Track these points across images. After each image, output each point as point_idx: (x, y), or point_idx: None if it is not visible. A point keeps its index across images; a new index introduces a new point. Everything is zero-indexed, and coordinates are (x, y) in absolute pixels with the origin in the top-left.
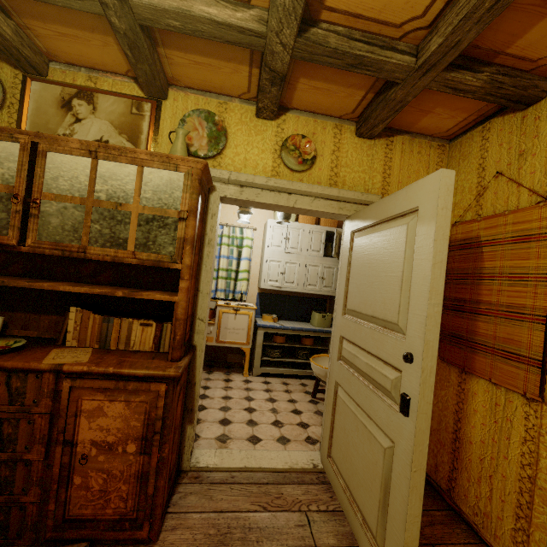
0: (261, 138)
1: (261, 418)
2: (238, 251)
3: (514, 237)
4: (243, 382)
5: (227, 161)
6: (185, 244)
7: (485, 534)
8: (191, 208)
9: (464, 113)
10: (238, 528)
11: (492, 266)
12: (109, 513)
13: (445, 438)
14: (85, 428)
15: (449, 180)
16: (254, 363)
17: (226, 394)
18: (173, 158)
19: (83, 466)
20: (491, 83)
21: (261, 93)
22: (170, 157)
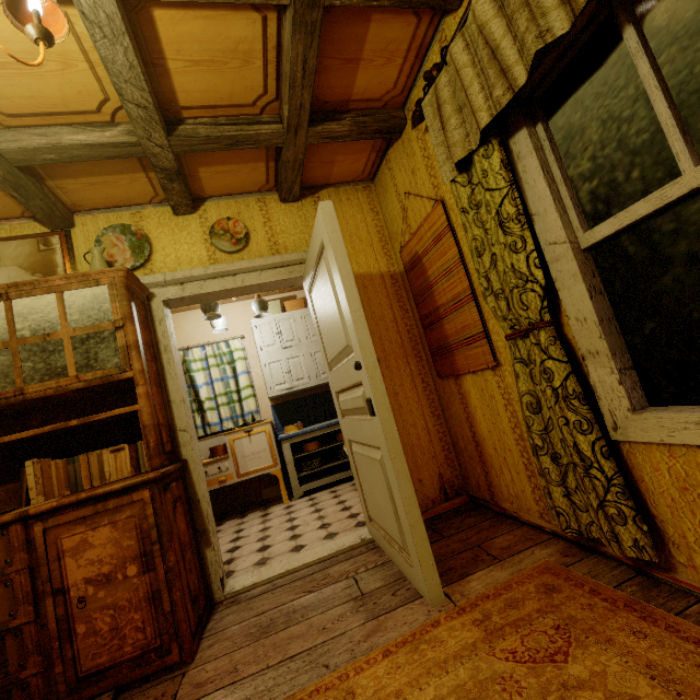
0: (186, 233)
1: (306, 529)
2: (232, 368)
3: (433, 240)
4: (283, 509)
5: (159, 266)
6: (130, 351)
7: (523, 515)
8: (126, 315)
9: (363, 153)
10: (282, 616)
11: (433, 272)
12: (129, 651)
13: (471, 450)
14: (74, 568)
15: (329, 209)
16: (291, 484)
17: (263, 527)
18: (90, 275)
19: (83, 610)
20: (355, 125)
21: (165, 192)
22: (87, 275)
